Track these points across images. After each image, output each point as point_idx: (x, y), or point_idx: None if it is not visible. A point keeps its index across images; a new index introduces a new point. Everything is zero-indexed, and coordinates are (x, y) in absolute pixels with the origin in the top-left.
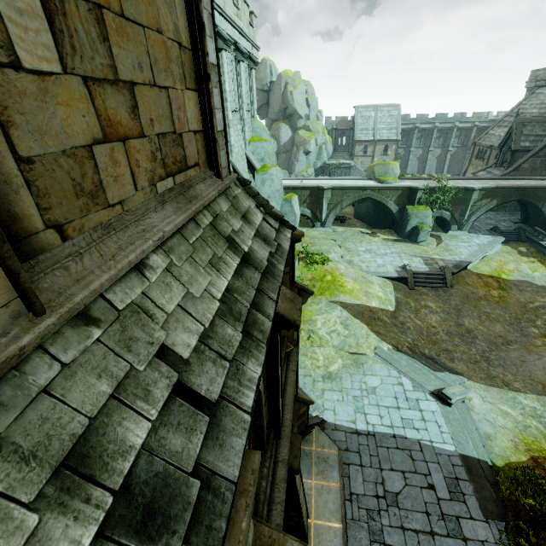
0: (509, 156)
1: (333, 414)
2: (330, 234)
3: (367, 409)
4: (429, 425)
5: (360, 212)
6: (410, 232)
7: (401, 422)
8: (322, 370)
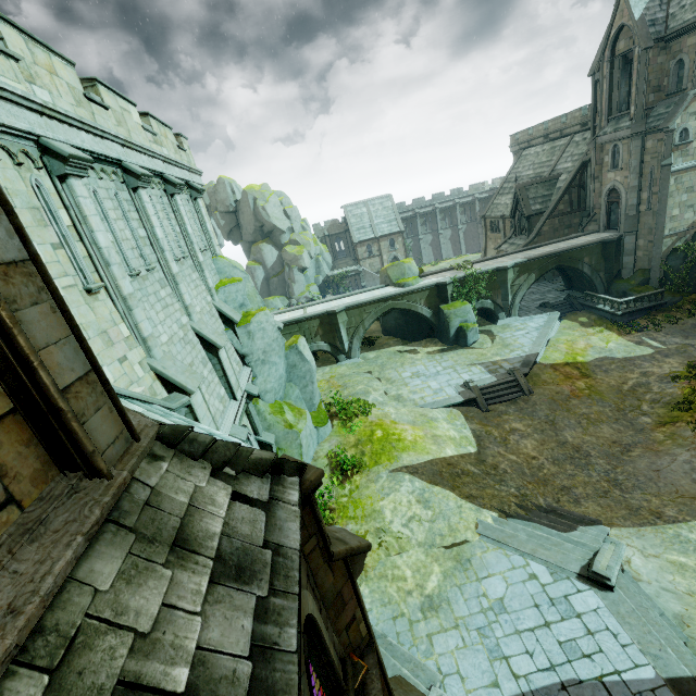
0: (526, 223)
1: (459, 681)
2: (361, 365)
3: (505, 646)
4: (601, 639)
5: (388, 326)
6: (456, 336)
7: (562, 652)
8: (417, 596)
